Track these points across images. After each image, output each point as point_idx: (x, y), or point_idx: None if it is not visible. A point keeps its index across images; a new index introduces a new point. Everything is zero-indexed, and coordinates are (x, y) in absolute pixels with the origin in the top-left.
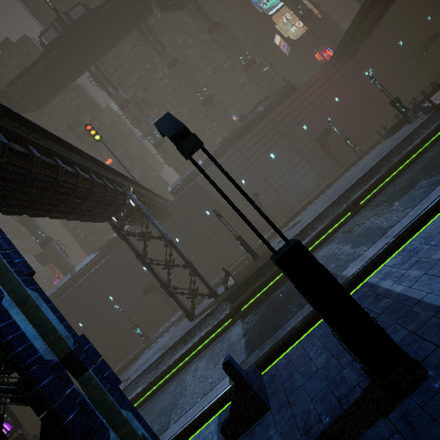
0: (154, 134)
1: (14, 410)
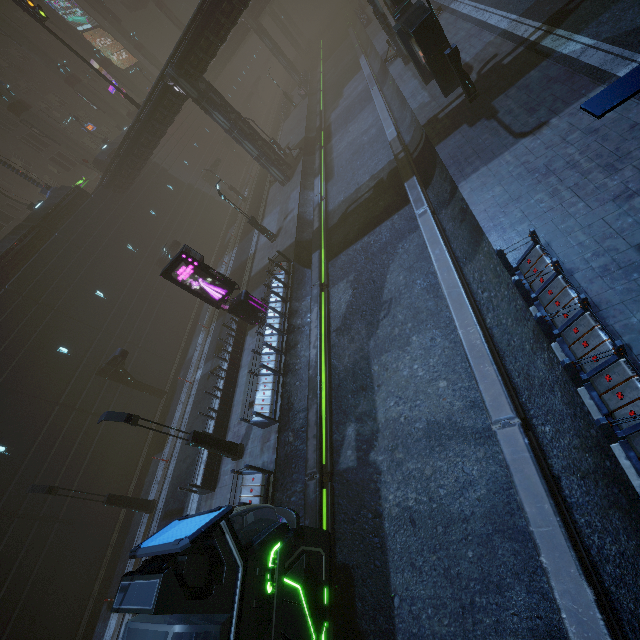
0: (2, 89)
1: None
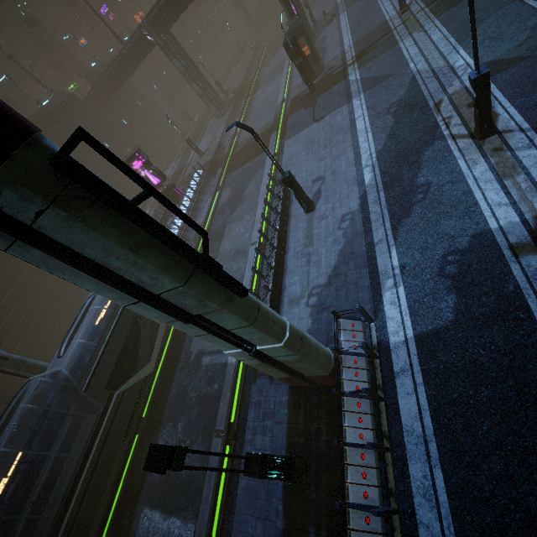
0: (21, 5)
1: (3, 333)
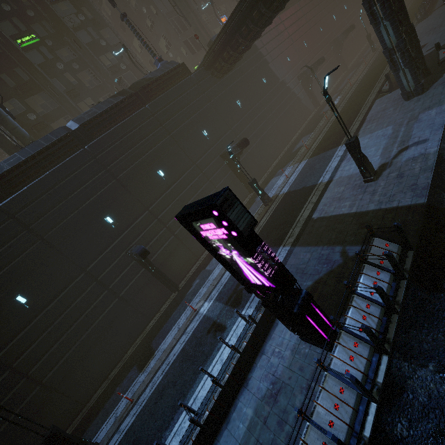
0: None
1: None
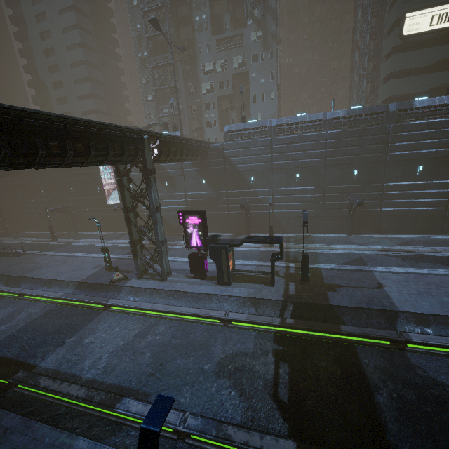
0: None
1: None
